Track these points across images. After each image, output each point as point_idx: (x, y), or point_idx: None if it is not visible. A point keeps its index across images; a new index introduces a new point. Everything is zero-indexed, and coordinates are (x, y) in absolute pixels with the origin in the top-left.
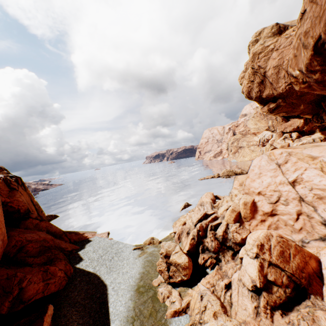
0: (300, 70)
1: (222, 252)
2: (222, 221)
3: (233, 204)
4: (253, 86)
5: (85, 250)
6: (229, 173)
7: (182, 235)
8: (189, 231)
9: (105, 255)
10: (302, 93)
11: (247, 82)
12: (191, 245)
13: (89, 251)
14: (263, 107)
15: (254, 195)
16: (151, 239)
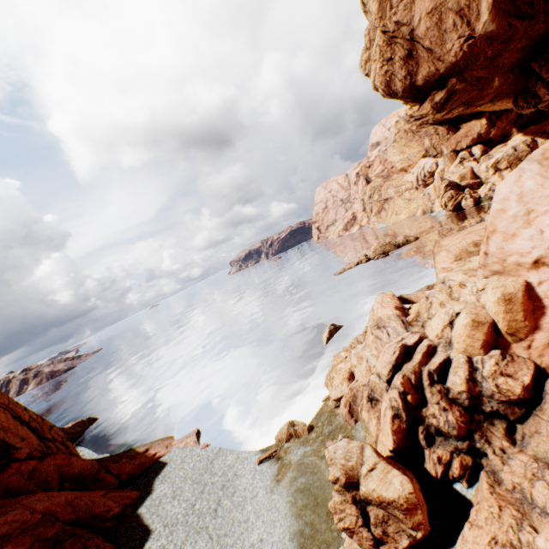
0: None
1: (479, 431)
2: (450, 354)
3: (464, 306)
4: (395, 68)
5: (153, 500)
6: (386, 248)
7: (357, 403)
8: (372, 394)
9: (200, 500)
10: (496, 50)
11: (380, 65)
12: (396, 434)
13: (163, 500)
14: (421, 105)
15: (523, 273)
16: (289, 428)
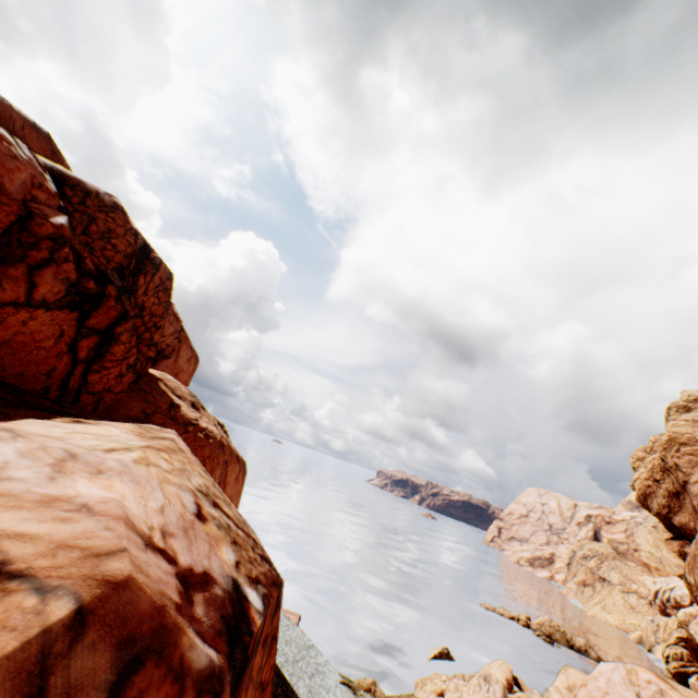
0: (695, 581)
1: None
2: None
3: None
4: (658, 490)
5: None
6: (556, 633)
7: None
8: None
9: (301, 661)
10: None
11: (646, 476)
12: None
13: (280, 637)
14: (671, 539)
15: None
16: (372, 683)
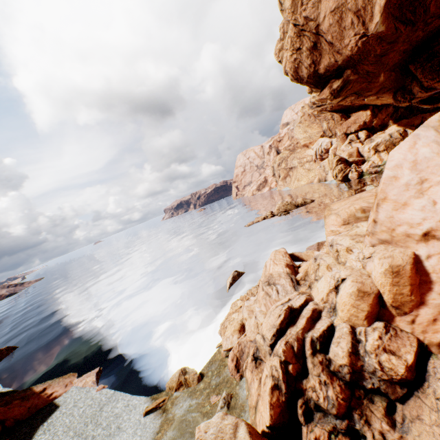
0: None
1: (359, 410)
2: (333, 321)
3: (350, 273)
4: (302, 57)
5: None
6: (288, 207)
7: (243, 359)
8: (257, 353)
9: None
10: (384, 49)
11: (290, 53)
12: (274, 408)
13: None
14: (322, 91)
15: (412, 244)
16: (180, 376)
